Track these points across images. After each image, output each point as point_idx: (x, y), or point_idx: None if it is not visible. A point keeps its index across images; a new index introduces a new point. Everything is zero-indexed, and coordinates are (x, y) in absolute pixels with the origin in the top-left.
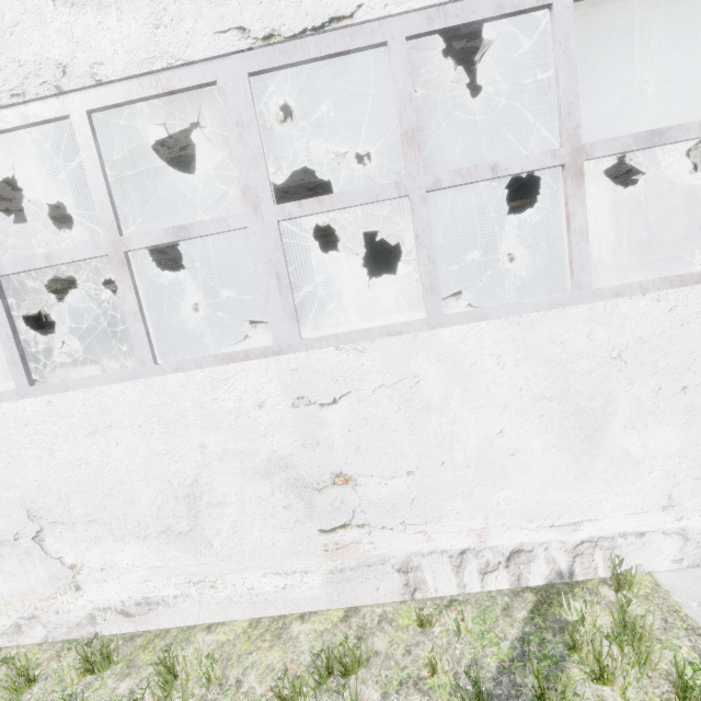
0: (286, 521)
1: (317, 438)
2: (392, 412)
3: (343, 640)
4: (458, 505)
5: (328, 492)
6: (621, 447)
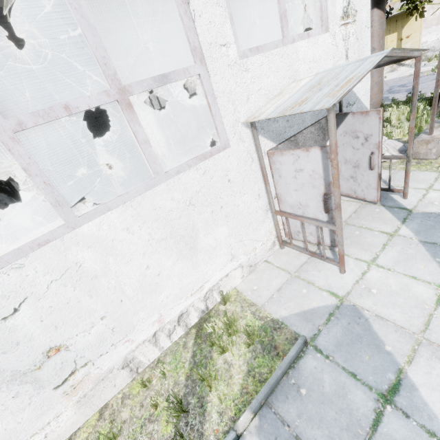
0: (21, 404)
1: (14, 341)
2: (71, 292)
3: (97, 438)
4: (141, 315)
5: (47, 365)
6: (207, 244)
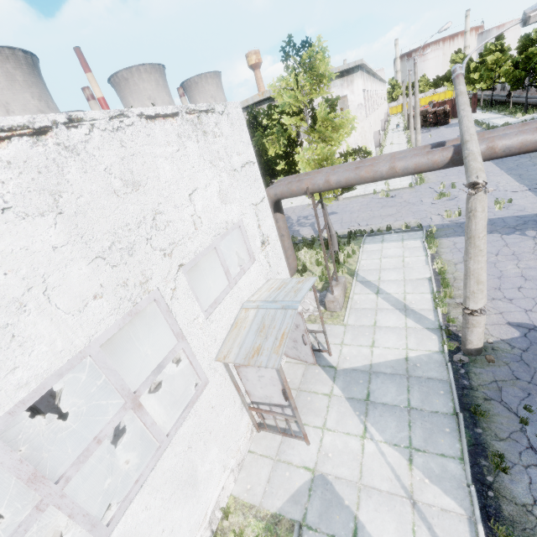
0: None
1: None
2: None
3: None
4: None
5: None
6: (204, 472)
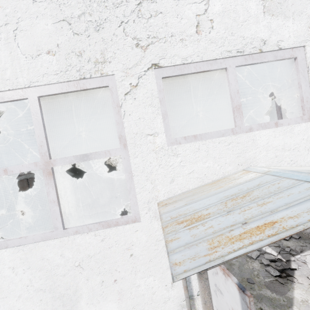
0: None
1: None
2: None
3: None
4: None
5: None
6: None
